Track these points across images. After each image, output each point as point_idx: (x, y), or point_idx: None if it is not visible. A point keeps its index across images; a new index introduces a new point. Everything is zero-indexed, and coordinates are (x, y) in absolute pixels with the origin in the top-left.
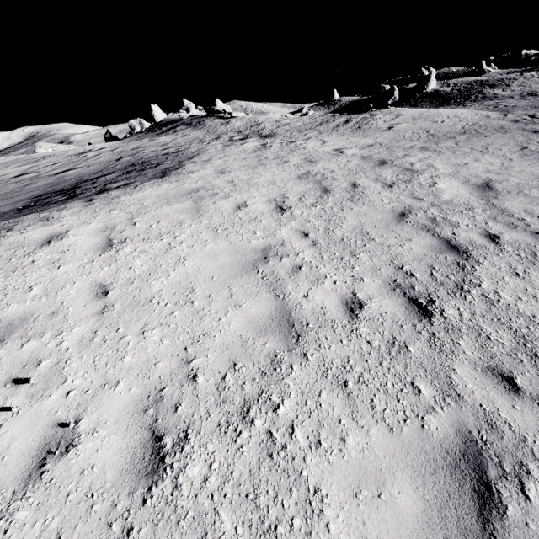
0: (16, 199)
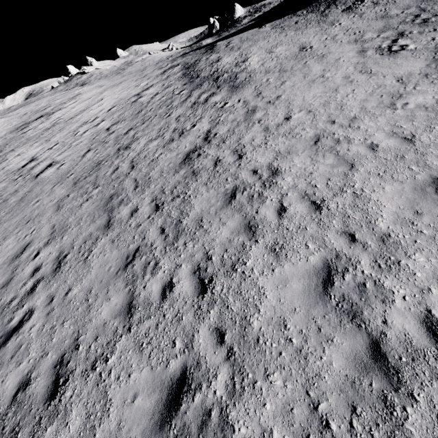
0: None
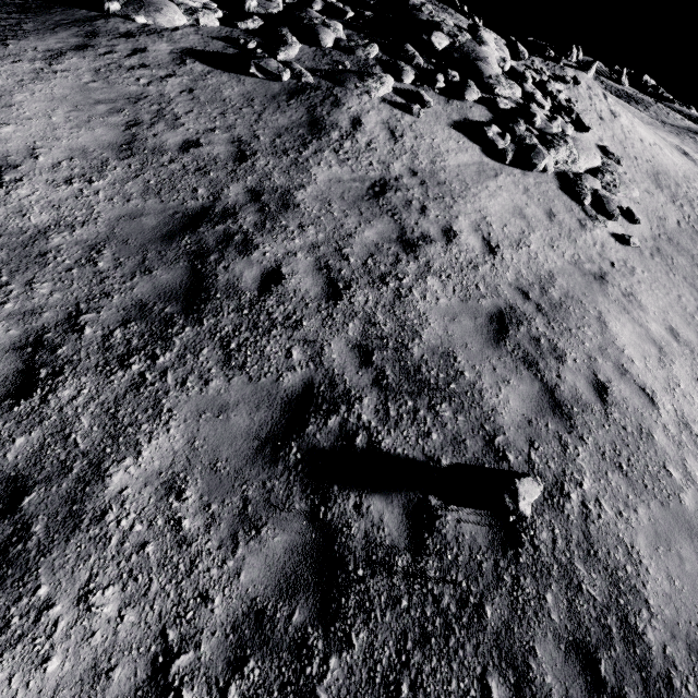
0: None
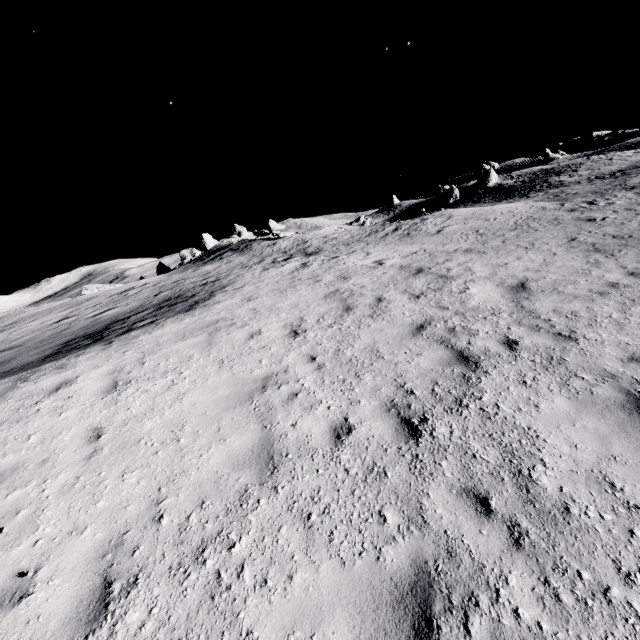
0: (47, 346)
